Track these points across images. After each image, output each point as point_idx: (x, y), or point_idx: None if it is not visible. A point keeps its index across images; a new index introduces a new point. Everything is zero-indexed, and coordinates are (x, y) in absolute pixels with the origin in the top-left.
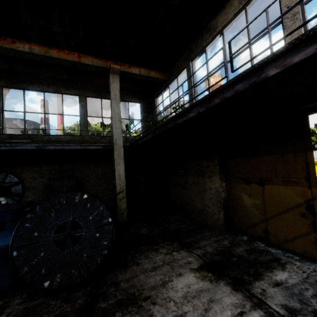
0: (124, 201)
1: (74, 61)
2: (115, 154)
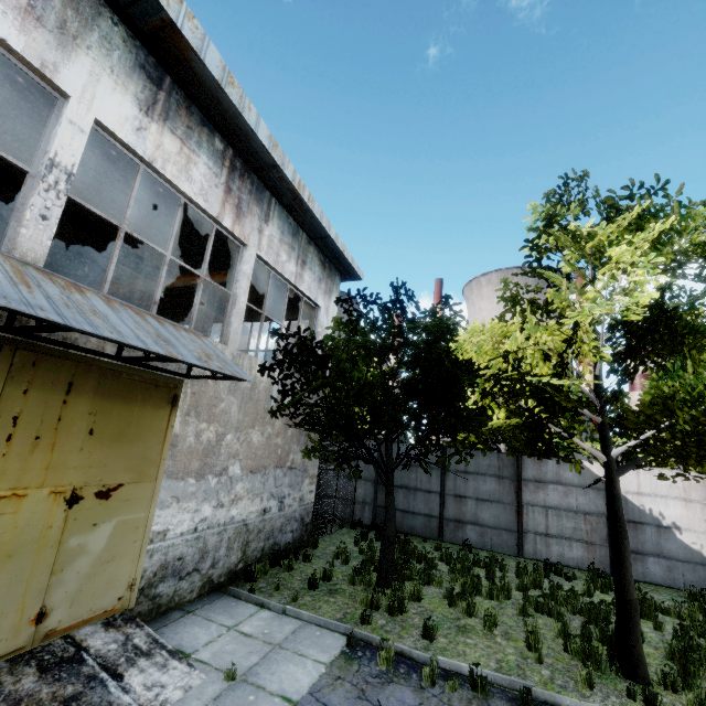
0: None
1: (168, 288)
2: None
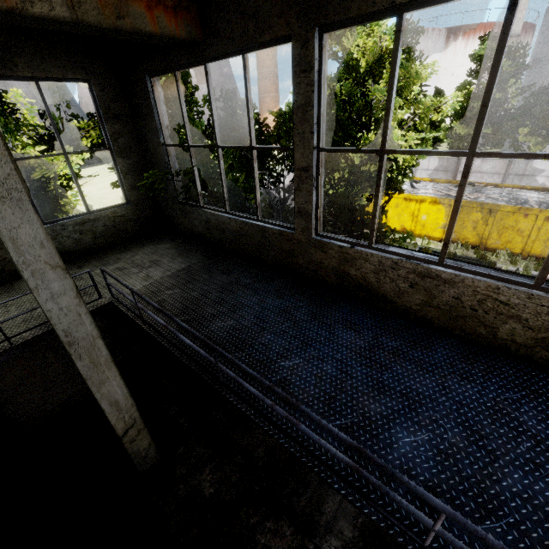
0: (142, 437)
1: None
2: (80, 368)
